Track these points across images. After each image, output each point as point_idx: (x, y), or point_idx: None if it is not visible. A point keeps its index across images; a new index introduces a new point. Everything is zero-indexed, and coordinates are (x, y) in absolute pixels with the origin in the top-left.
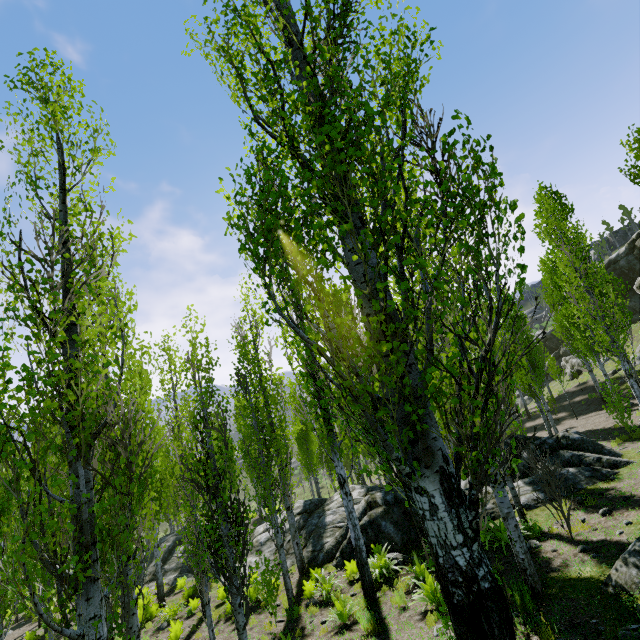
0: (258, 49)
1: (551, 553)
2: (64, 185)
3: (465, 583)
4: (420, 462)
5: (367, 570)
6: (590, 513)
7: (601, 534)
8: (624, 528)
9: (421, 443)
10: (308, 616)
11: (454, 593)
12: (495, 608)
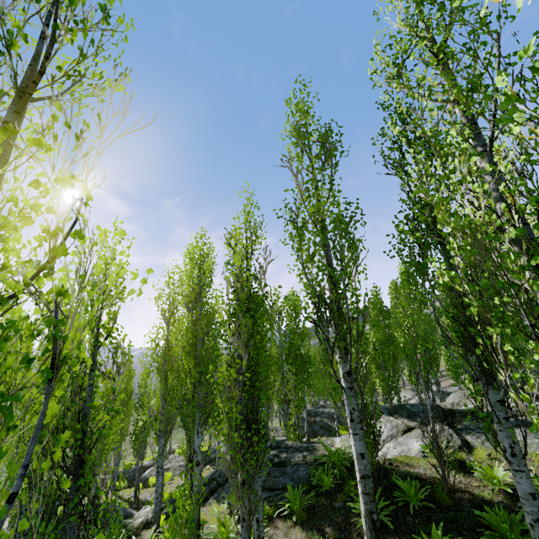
0: None
1: None
2: None
3: None
4: None
5: None
6: None
7: None
8: None
9: None
10: None
11: None
12: None
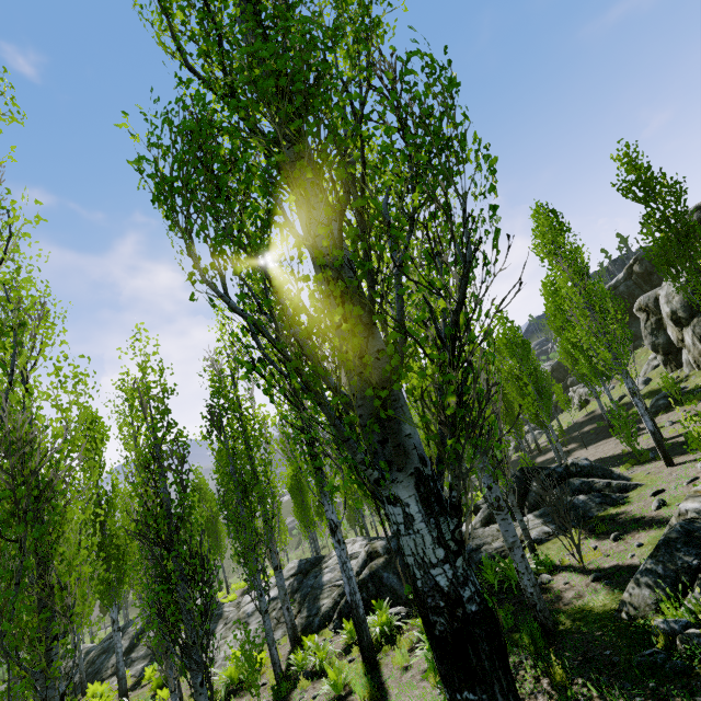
0: None
1: (563, 586)
2: None
3: (448, 608)
4: (392, 465)
5: (365, 629)
6: (602, 540)
7: (613, 560)
8: (636, 550)
9: (391, 440)
10: (298, 692)
11: (435, 622)
12: (485, 635)
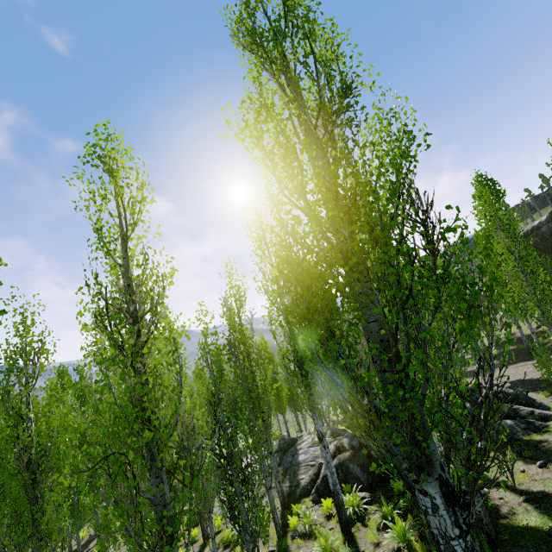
0: (282, 134)
1: (498, 500)
2: (126, 238)
3: None
4: (423, 470)
5: (343, 510)
6: (528, 464)
7: (540, 485)
8: None
9: (425, 458)
10: (295, 547)
11: None
12: None
